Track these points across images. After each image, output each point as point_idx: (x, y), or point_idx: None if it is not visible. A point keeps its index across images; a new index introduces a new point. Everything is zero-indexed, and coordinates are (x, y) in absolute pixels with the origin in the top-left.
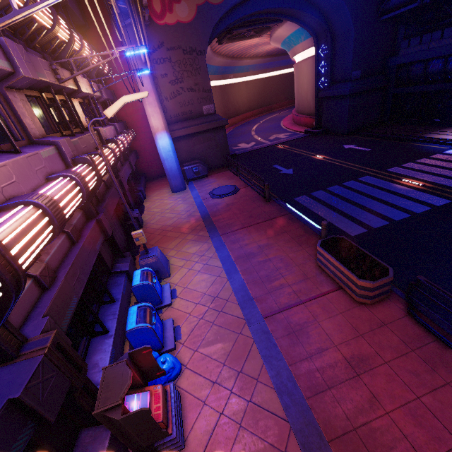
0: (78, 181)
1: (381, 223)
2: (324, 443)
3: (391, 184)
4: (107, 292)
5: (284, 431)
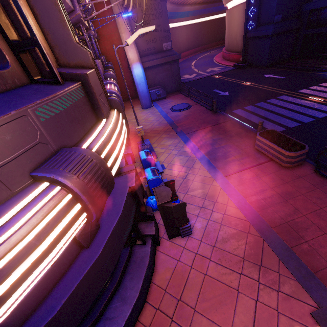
0: (118, 86)
1: (295, 124)
2: (270, 228)
3: (301, 100)
4: (126, 163)
5: (247, 225)
